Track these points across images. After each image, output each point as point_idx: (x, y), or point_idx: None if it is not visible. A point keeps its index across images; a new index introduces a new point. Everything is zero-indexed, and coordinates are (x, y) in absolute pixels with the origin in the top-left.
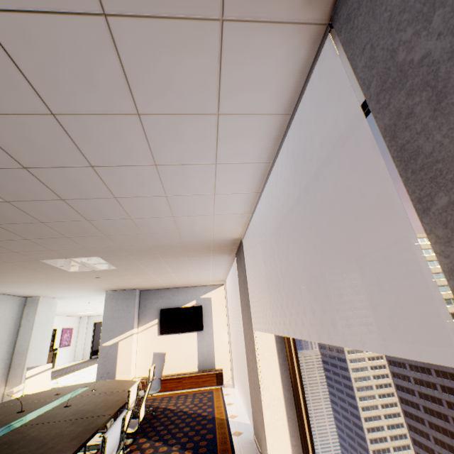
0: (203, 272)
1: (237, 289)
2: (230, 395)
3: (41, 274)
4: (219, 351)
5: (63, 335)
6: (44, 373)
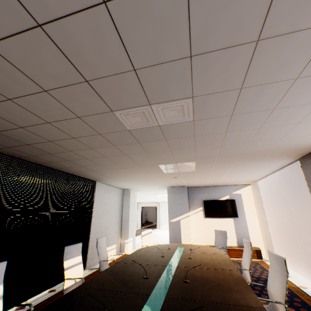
0: (249, 173)
1: (267, 187)
2: None
3: (148, 174)
4: (253, 234)
5: None
6: (148, 234)
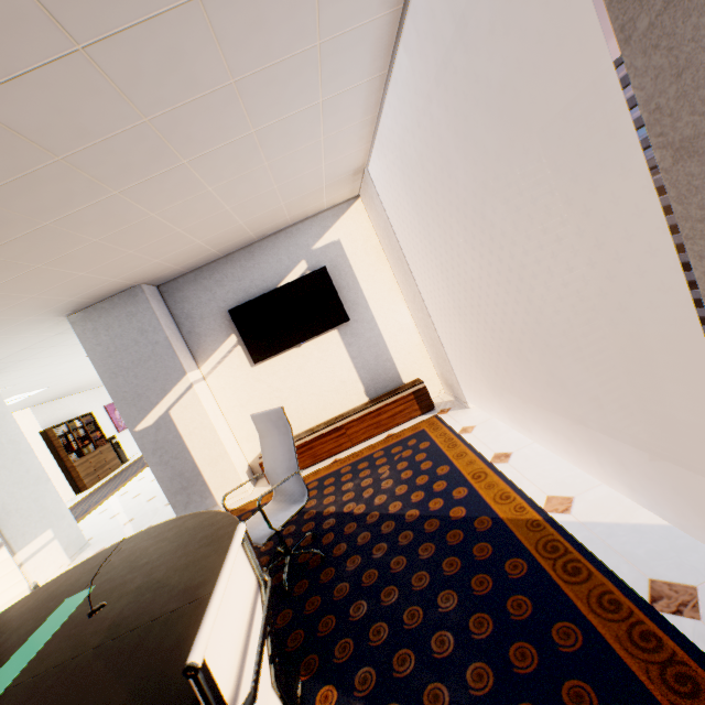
0: (294, 111)
1: (405, 181)
2: (476, 431)
3: None
4: (400, 349)
5: (112, 415)
6: None
